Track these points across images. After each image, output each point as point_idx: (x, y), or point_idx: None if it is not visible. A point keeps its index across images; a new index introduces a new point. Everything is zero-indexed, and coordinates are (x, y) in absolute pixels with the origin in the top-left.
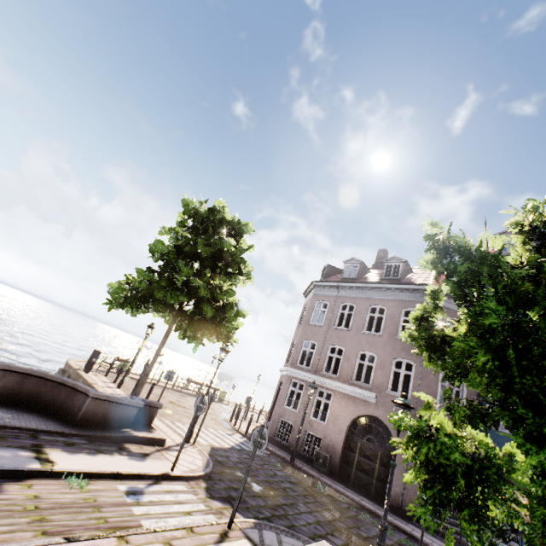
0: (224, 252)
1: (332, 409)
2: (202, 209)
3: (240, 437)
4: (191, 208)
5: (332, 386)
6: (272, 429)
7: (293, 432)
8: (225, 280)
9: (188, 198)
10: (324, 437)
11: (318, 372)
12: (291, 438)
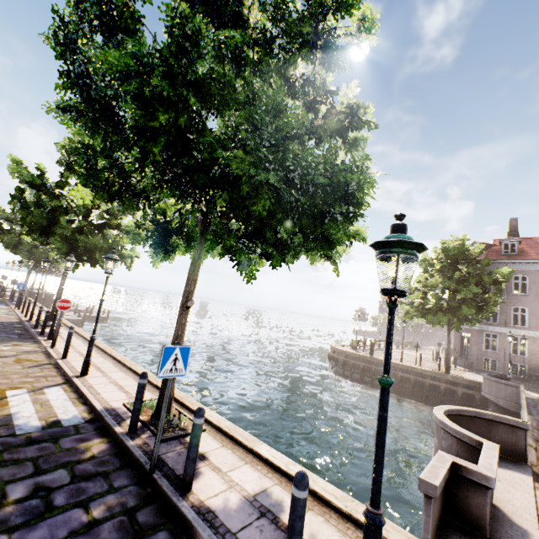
0: (496, 277)
1: (529, 347)
2: (457, 246)
3: (475, 374)
4: (447, 246)
5: (524, 333)
6: (478, 364)
7: (499, 365)
8: (502, 296)
9: (455, 243)
10: (528, 364)
11: (507, 325)
12: (498, 368)
